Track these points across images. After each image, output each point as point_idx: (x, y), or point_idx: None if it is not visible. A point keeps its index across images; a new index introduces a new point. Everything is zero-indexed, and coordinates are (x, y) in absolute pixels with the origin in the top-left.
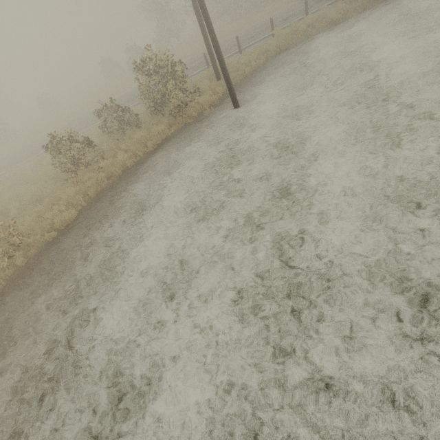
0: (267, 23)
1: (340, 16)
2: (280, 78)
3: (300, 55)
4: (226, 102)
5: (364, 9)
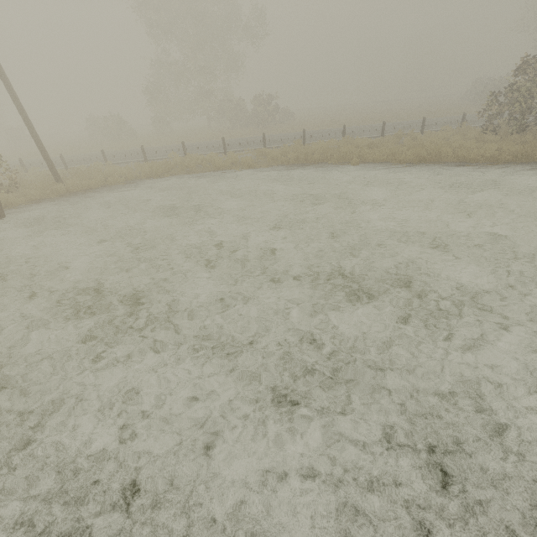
0: (213, 144)
1: (222, 165)
2: (84, 204)
3: (144, 187)
4: (19, 208)
5: (250, 167)
